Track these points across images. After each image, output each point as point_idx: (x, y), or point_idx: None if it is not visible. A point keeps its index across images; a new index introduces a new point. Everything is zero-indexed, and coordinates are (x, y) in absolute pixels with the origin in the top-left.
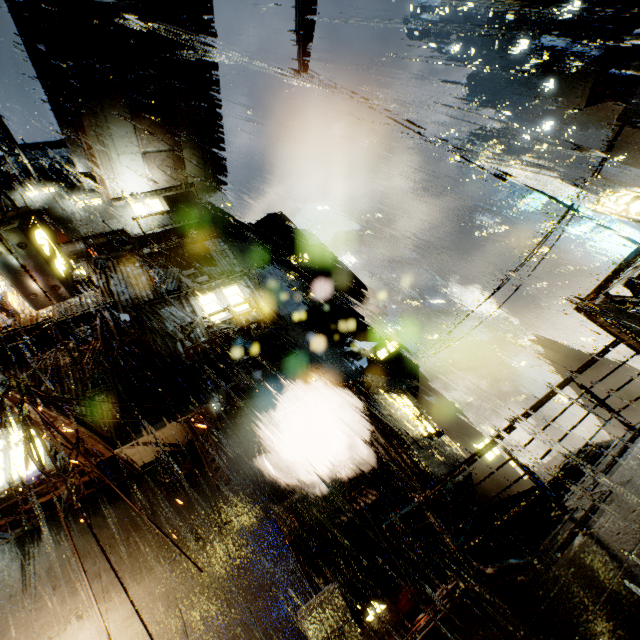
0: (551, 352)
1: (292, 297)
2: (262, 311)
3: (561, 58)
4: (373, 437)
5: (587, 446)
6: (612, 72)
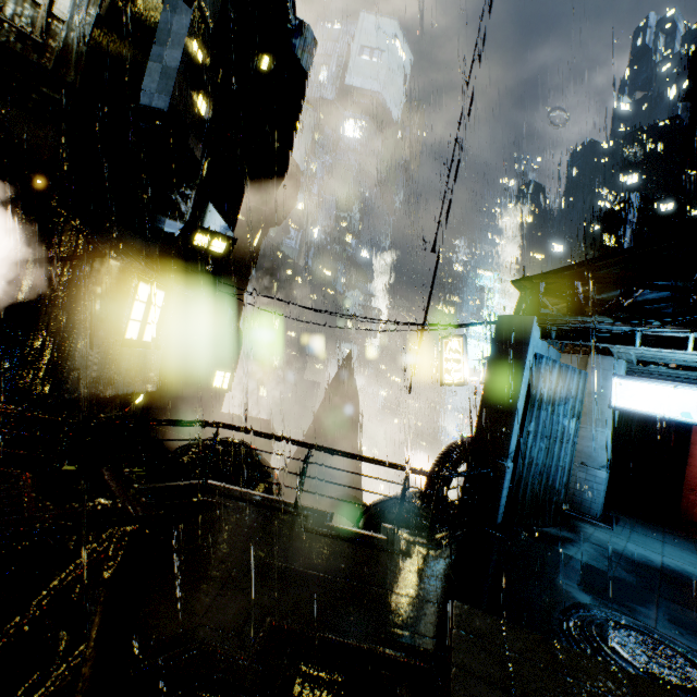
0: (343, 371)
1: (163, 74)
2: (45, 28)
3: (618, 223)
4: (48, 296)
5: (246, 445)
6: (542, 286)
